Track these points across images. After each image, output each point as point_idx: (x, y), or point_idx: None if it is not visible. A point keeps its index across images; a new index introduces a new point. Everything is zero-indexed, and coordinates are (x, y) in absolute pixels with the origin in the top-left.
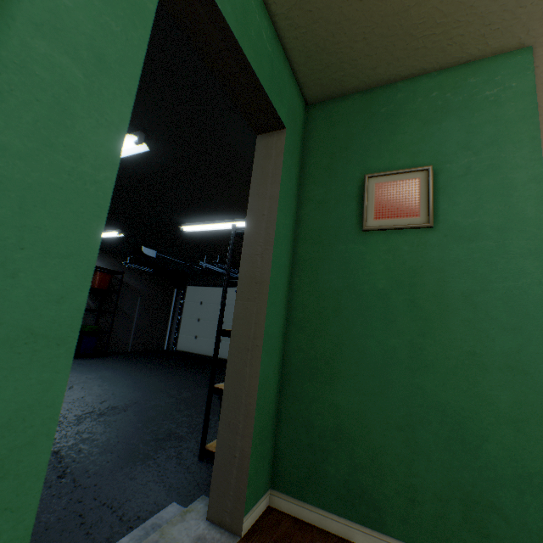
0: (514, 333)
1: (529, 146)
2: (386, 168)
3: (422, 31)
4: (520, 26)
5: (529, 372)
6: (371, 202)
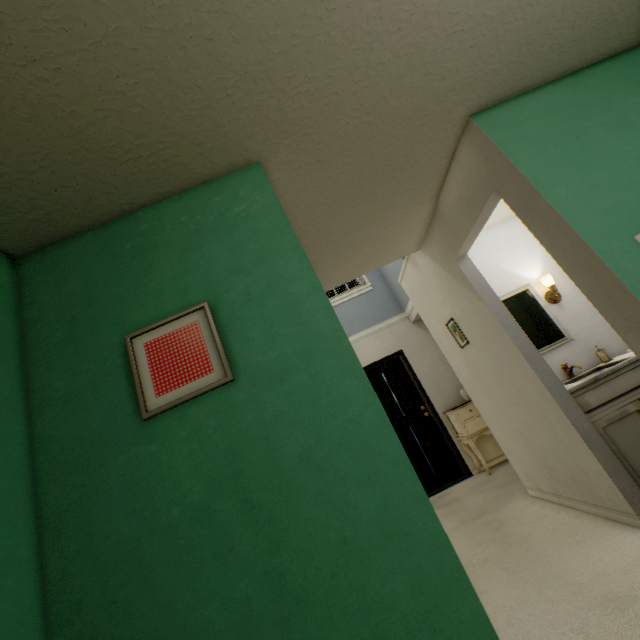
0: (372, 483)
1: (296, 255)
2: (154, 318)
3: (124, 154)
4: (235, 144)
5: (408, 530)
6: (145, 372)
